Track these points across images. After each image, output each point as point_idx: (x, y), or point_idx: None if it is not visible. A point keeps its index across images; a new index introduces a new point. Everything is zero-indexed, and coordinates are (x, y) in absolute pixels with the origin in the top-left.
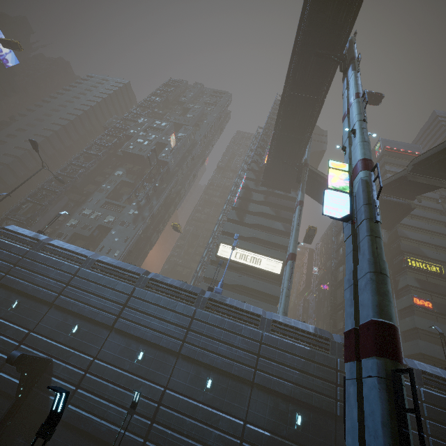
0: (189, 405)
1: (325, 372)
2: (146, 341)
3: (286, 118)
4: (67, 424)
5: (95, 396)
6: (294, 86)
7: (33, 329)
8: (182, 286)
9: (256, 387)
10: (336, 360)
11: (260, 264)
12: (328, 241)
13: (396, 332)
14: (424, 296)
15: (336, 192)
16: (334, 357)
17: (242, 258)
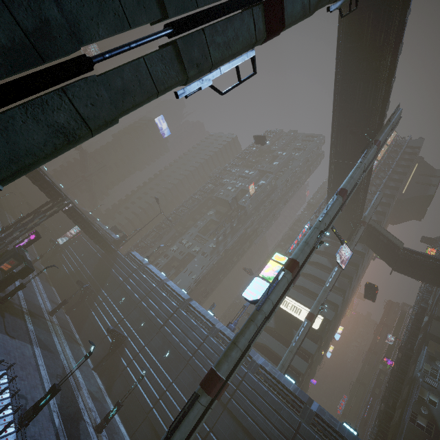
0: (182, 399)
1: (285, 427)
2: (173, 346)
3: (336, 180)
4: (124, 377)
5: (140, 368)
6: (337, 155)
7: (126, 317)
8: (207, 315)
9: (227, 410)
10: (301, 424)
11: (299, 314)
12: None
13: (217, 378)
14: None
15: (262, 280)
16: (298, 419)
17: (284, 304)
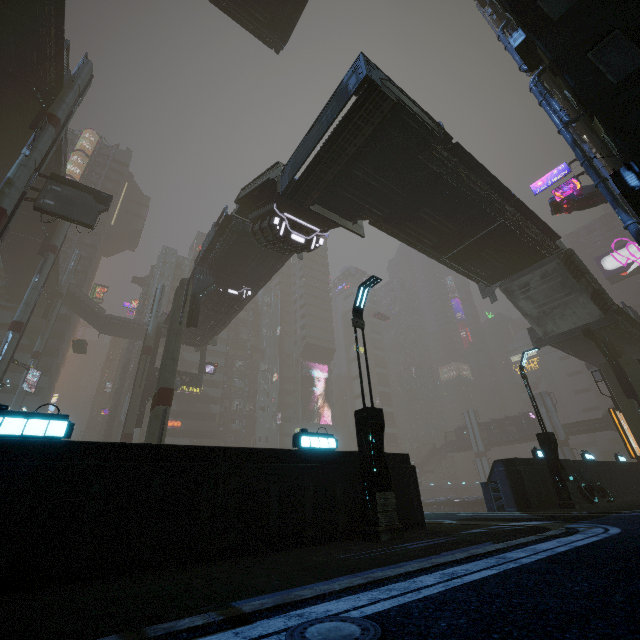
0: None
1: None
2: None
3: (12, 249)
4: None
5: None
6: None
7: None
8: None
9: None
10: None
11: None
12: None
13: None
14: (179, 416)
15: None
16: None
17: None
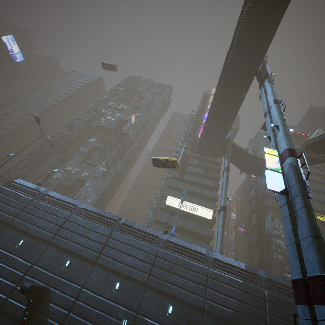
0: None
1: (257, 301)
2: (121, 273)
3: (217, 109)
4: None
5: (83, 319)
6: (224, 88)
7: (35, 263)
8: (147, 230)
9: (205, 313)
10: (264, 292)
11: (196, 211)
12: (242, 194)
13: None
14: None
15: (273, 172)
16: (262, 289)
17: (184, 206)
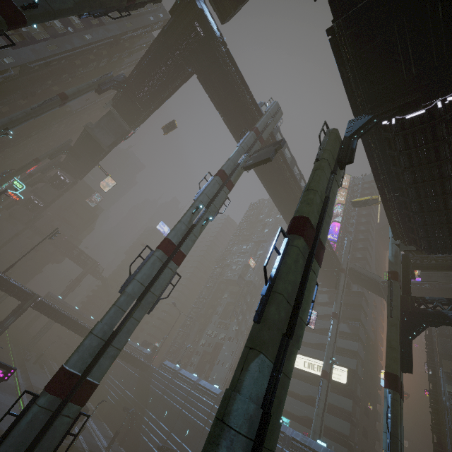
0: None
1: None
2: None
3: None
4: None
5: None
6: None
7: (172, 430)
8: None
9: None
10: None
11: None
12: None
13: None
14: None
15: None
16: None
17: (310, 367)
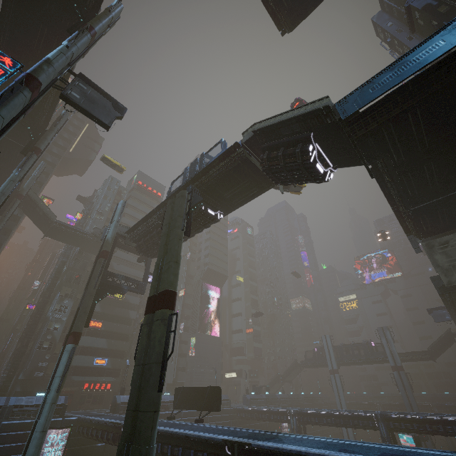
0: None
1: None
2: None
3: None
4: None
5: None
6: None
7: None
8: None
9: None
10: None
11: None
12: None
13: None
14: (101, 318)
15: None
16: None
17: None
